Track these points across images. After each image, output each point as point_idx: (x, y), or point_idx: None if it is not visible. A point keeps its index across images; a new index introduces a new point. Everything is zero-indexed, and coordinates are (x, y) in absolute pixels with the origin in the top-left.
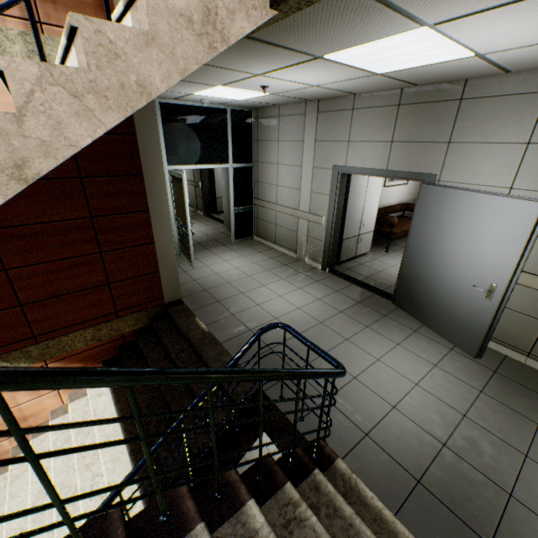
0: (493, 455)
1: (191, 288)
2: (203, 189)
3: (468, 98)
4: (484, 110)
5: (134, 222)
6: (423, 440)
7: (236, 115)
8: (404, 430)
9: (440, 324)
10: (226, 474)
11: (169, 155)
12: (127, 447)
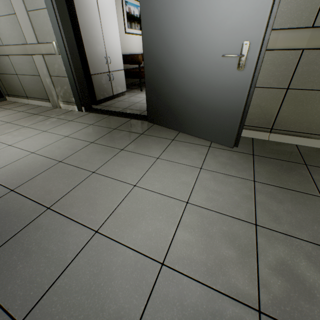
0: None
1: None
2: None
3: None
4: None
5: None
6: None
7: None
8: None
9: (195, 124)
10: None
11: None
12: None
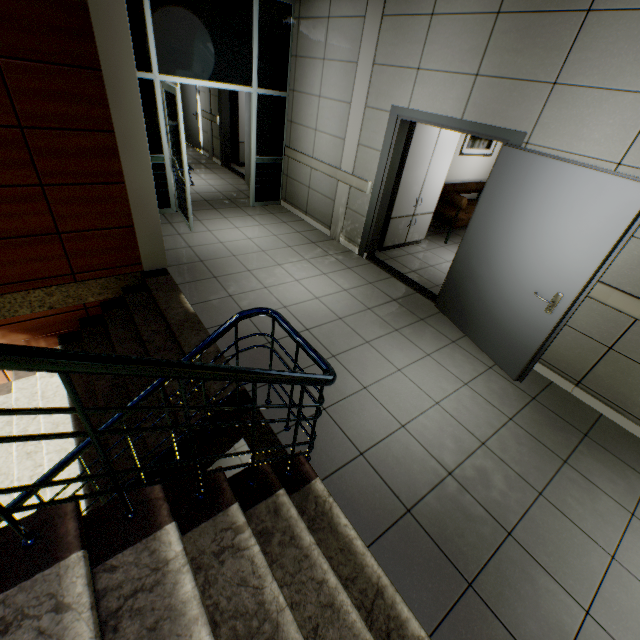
0: (503, 490)
1: (183, 257)
2: (221, 126)
3: (600, 10)
4: (617, 33)
5: (91, 146)
6: (427, 466)
7: (267, 7)
8: (408, 454)
9: (485, 336)
10: (147, 489)
11: (161, 57)
12: (75, 439)
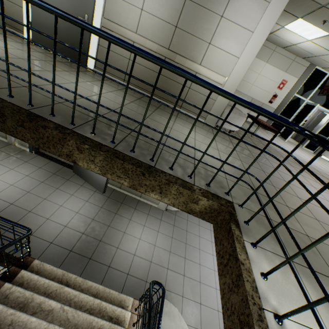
0: (99, 230)
1: None
2: None
3: None
4: None
5: None
6: (76, 235)
7: None
8: (69, 234)
9: (92, 181)
10: None
11: None
12: None
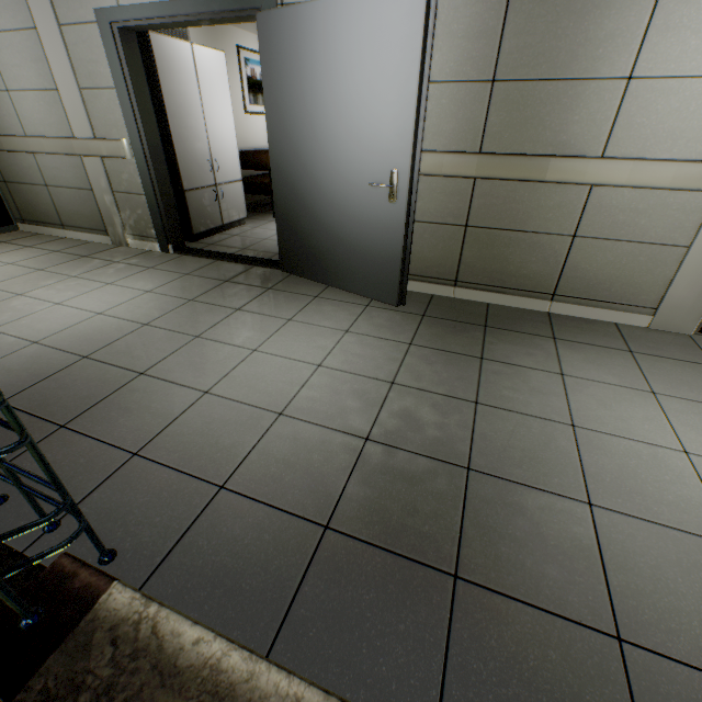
0: (438, 421)
1: None
2: None
3: None
4: None
5: None
6: (333, 447)
7: None
8: (300, 446)
9: (347, 273)
10: None
11: None
12: None
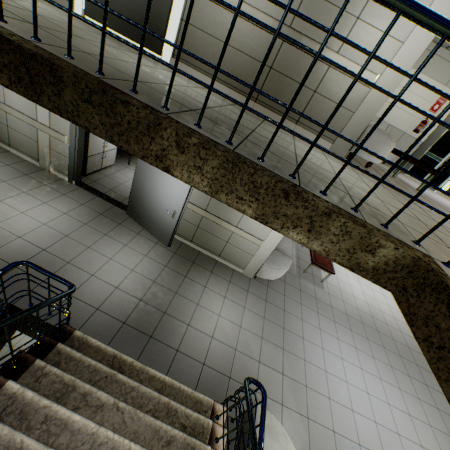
0: (163, 297)
1: None
2: None
3: None
4: None
5: None
6: (131, 301)
7: None
8: (121, 299)
9: (153, 229)
10: None
11: None
12: None
